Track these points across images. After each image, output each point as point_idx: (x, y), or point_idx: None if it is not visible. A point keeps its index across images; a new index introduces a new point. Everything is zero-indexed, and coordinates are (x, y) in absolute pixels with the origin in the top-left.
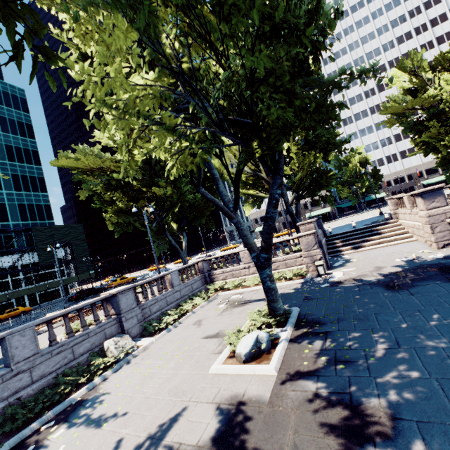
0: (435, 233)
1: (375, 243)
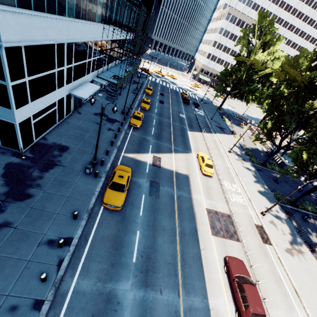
0: None
1: None
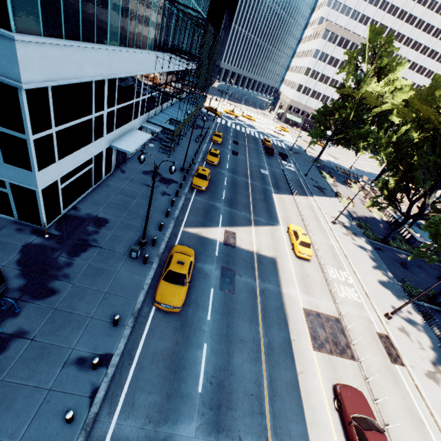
0: None
1: None
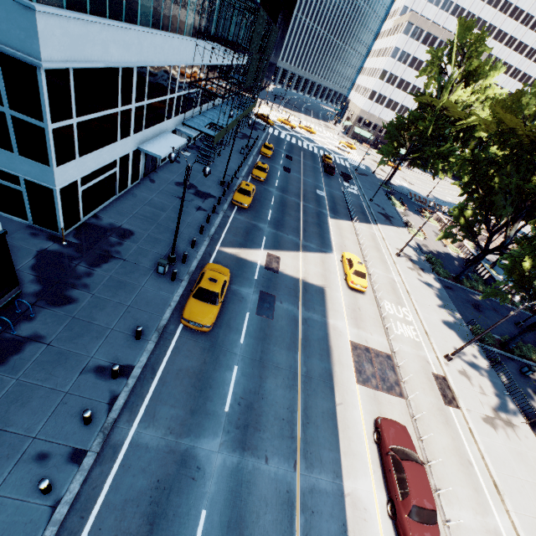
0: None
1: None
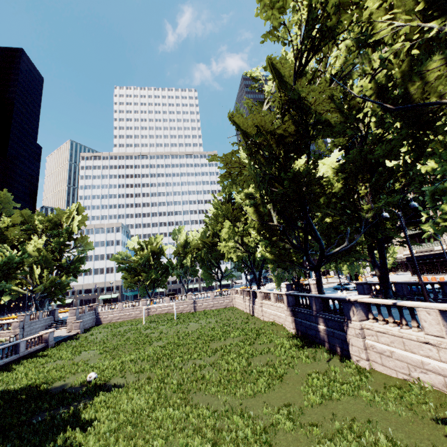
0: (68, 326)
1: (66, 327)
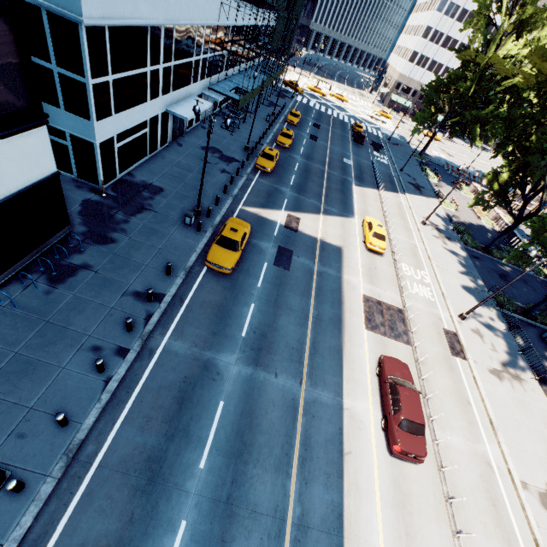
0: None
1: None
